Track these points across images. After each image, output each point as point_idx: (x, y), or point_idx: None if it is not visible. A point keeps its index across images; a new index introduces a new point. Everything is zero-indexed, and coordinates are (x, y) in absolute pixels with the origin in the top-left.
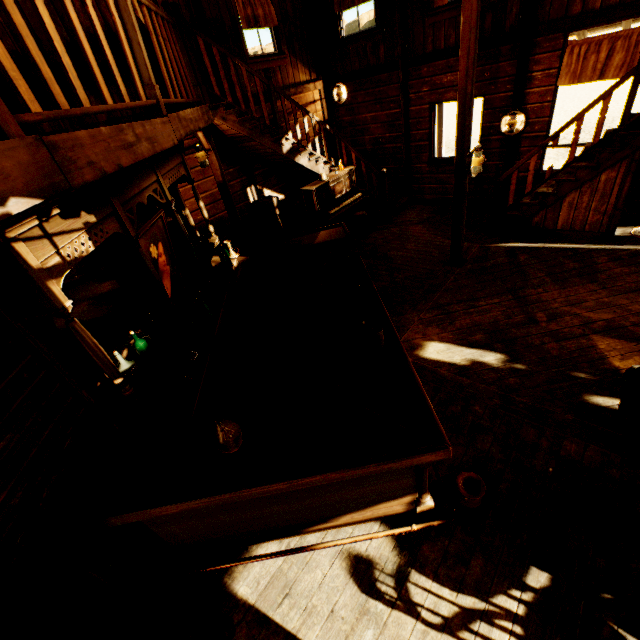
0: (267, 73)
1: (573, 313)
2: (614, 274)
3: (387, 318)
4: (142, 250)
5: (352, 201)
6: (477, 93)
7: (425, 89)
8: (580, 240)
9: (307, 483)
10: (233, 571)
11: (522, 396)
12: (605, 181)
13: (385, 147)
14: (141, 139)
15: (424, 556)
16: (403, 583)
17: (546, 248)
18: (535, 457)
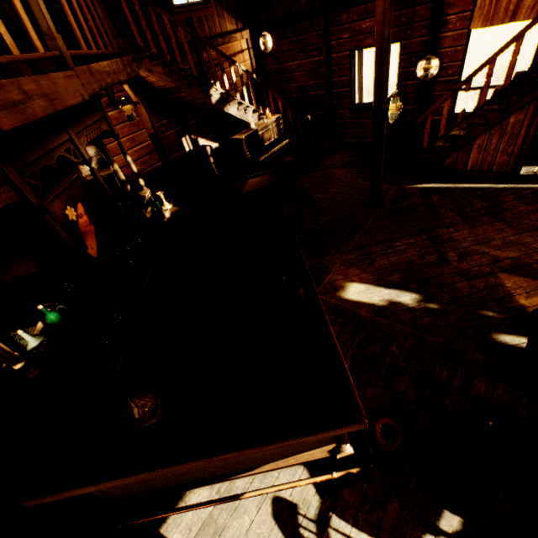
0: (190, 22)
1: (482, 252)
2: (519, 212)
3: (307, 272)
4: (49, 217)
5: (280, 147)
6: (394, 38)
7: (345, 36)
8: (488, 180)
9: (223, 459)
10: (167, 518)
11: (435, 336)
12: (513, 123)
13: (310, 94)
14: (33, 96)
15: (344, 500)
16: (324, 529)
17: (457, 188)
18: (447, 397)
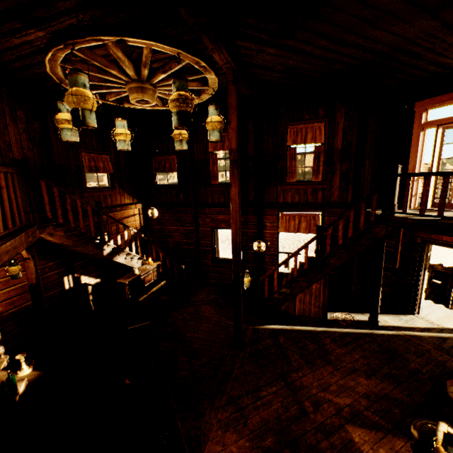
0: (99, 204)
1: (327, 399)
2: (338, 355)
3: None
4: None
5: (158, 288)
6: None
7: (208, 220)
8: (310, 322)
9: None
10: None
11: None
12: (315, 289)
13: (183, 247)
14: None
15: None
16: None
17: (293, 330)
18: None
